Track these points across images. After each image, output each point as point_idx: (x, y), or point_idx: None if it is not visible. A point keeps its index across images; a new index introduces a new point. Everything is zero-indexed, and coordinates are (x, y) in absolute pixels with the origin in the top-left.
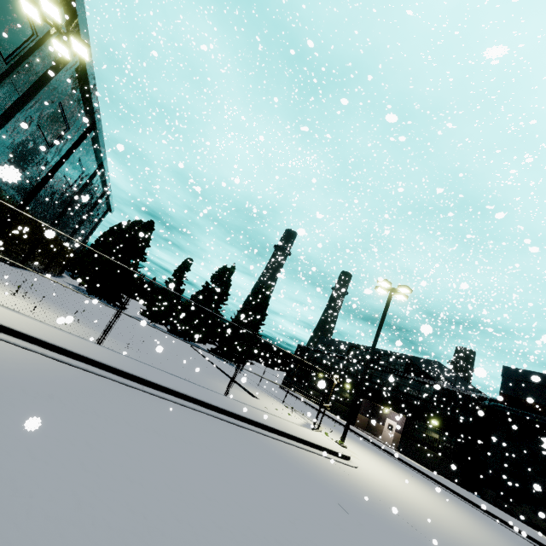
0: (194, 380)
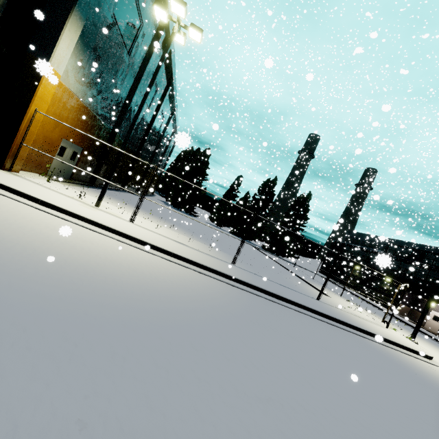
0: (291, 286)
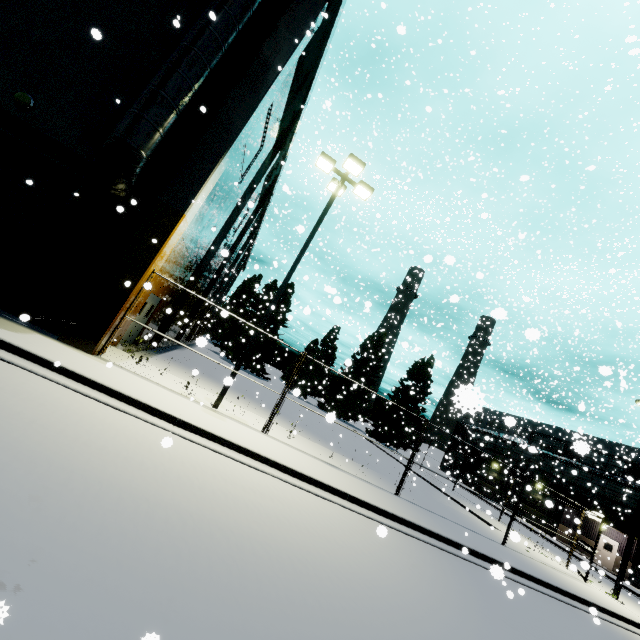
0: (464, 523)
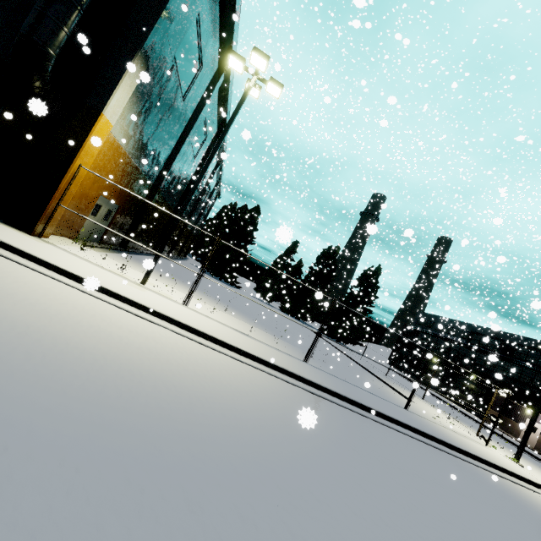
0: (372, 390)
